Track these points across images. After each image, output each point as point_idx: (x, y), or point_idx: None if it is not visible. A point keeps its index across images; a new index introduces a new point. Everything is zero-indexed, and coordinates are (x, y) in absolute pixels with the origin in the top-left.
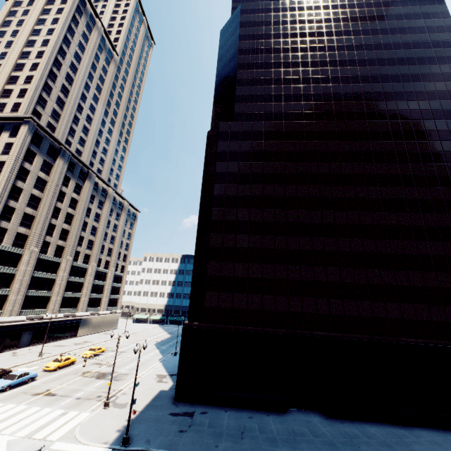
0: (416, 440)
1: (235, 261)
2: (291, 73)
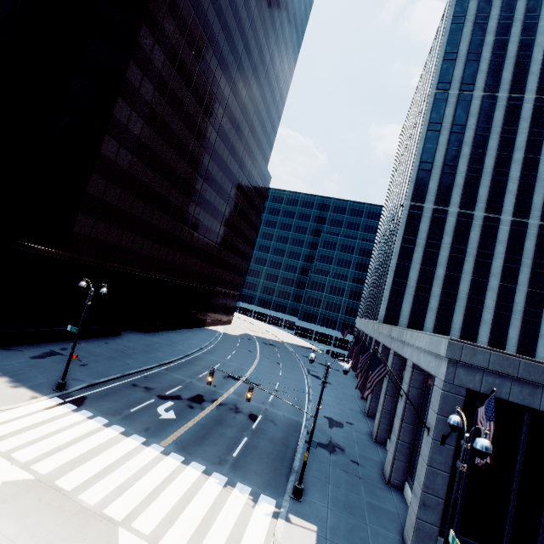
0: (189, 335)
1: (124, 188)
2: None
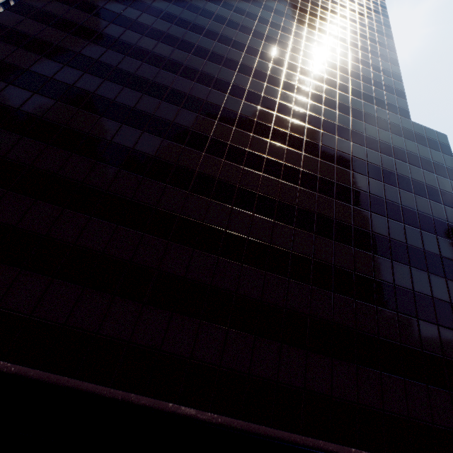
0: None
1: None
2: None
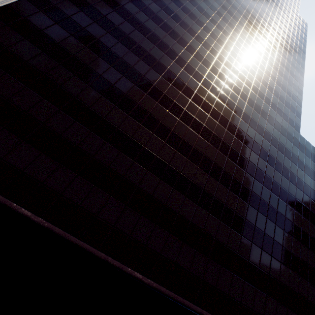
0: None
1: None
2: (200, 2)
